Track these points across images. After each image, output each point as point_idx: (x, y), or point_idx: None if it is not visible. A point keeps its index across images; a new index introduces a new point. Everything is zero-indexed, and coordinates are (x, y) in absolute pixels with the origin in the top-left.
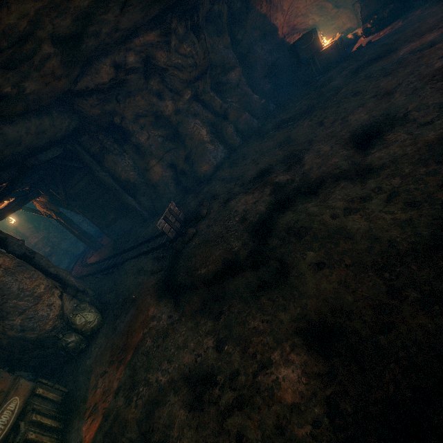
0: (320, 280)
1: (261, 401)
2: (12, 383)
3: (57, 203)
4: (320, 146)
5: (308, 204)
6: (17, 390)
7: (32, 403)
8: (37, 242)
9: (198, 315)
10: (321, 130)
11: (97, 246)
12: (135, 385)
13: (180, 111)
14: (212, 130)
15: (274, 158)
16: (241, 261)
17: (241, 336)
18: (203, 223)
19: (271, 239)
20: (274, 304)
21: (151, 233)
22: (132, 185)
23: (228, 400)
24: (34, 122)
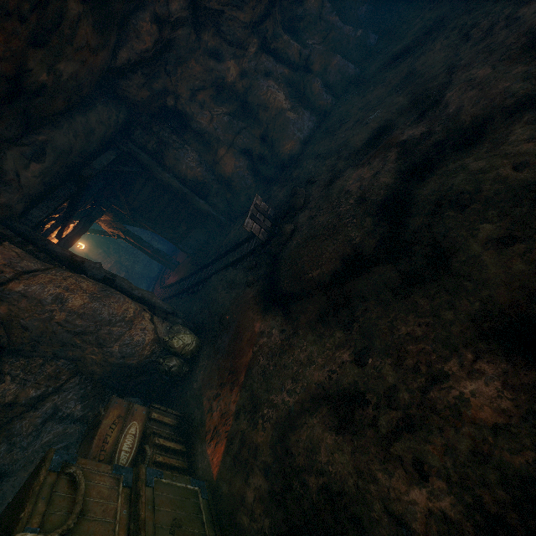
0: (510, 261)
1: (442, 422)
2: (127, 408)
3: (122, 220)
4: (470, 72)
5: (465, 160)
6: (134, 415)
7: (150, 427)
8: (110, 268)
9: (319, 326)
10: (468, 47)
11: (174, 264)
12: (256, 407)
13: (246, 73)
14: (291, 92)
15: (392, 109)
16: (369, 255)
17: (389, 346)
18: (301, 216)
19: (411, 219)
20: (433, 302)
21: (235, 240)
22: (202, 184)
23: (390, 421)
24: (80, 121)
